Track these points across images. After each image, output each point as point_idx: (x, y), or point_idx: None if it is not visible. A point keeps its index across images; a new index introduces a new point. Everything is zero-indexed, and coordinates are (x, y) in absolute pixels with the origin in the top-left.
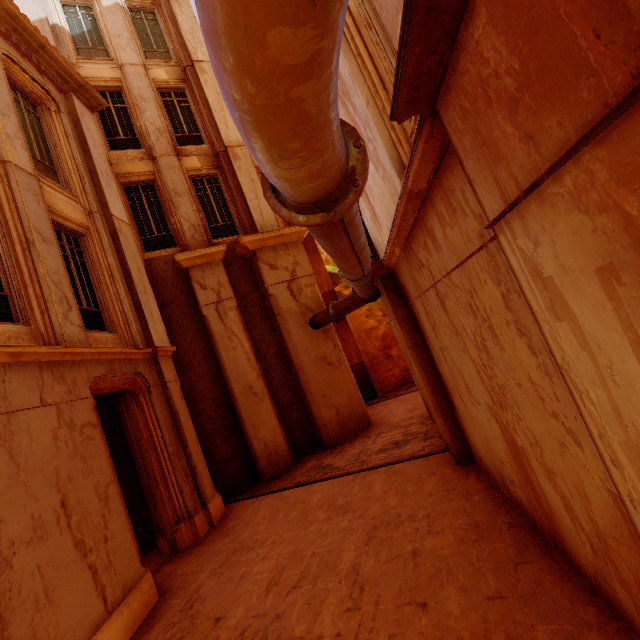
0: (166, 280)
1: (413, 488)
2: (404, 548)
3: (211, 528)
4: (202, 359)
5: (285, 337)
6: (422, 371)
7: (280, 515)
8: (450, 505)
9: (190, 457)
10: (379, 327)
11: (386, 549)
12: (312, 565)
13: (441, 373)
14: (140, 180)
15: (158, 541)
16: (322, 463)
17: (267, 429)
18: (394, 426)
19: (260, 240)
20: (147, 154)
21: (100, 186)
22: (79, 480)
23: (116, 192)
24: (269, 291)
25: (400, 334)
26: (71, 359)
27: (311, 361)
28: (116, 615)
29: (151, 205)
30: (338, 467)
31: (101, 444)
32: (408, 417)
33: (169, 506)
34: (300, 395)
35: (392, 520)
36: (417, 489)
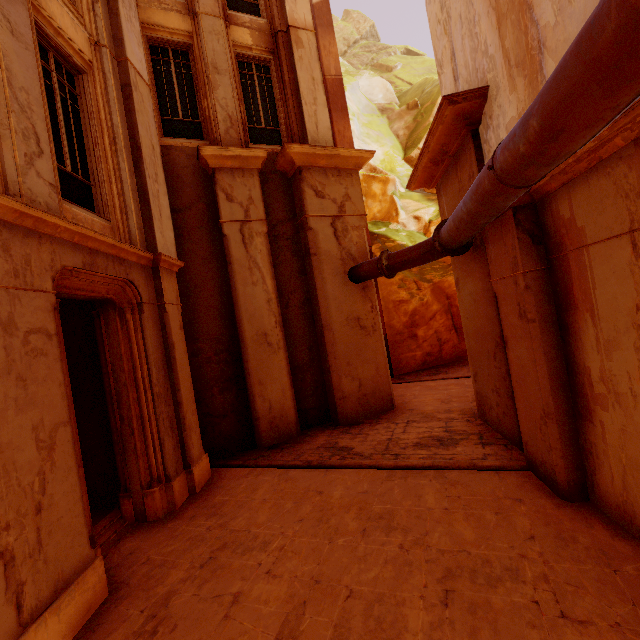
0: (184, 179)
1: (494, 517)
2: (525, 638)
3: (192, 497)
4: (212, 288)
5: (317, 284)
6: (544, 358)
7: (287, 504)
8: (581, 569)
9: (180, 404)
10: (410, 301)
11: (488, 628)
12: (353, 616)
13: (588, 367)
14: (172, 40)
15: (121, 502)
16: (337, 443)
17: (275, 388)
18: (428, 416)
19: (311, 155)
20: (186, 8)
21: (117, 14)
22: (6, 413)
23: (138, 36)
24: (309, 223)
25: (510, 301)
26: (27, 226)
27: (342, 319)
28: (34, 630)
29: (180, 78)
30: (361, 454)
31: (56, 365)
32: (444, 409)
33: (143, 462)
34: (319, 357)
35: (478, 568)
36: (502, 521)
